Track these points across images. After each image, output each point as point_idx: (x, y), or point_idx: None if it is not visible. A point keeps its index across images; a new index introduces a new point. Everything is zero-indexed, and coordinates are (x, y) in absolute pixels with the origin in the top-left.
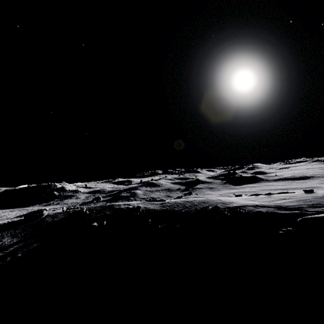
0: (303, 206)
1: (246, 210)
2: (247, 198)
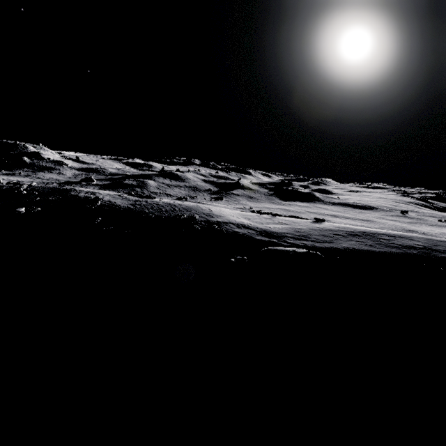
0: (288, 235)
1: (224, 228)
2: (248, 215)
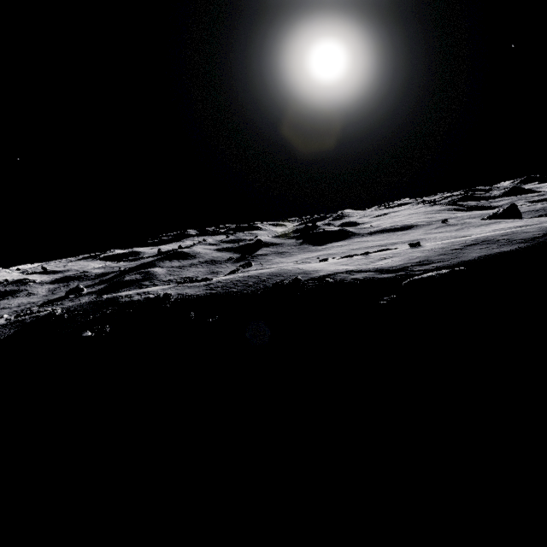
0: (409, 265)
1: (338, 279)
2: (338, 262)
